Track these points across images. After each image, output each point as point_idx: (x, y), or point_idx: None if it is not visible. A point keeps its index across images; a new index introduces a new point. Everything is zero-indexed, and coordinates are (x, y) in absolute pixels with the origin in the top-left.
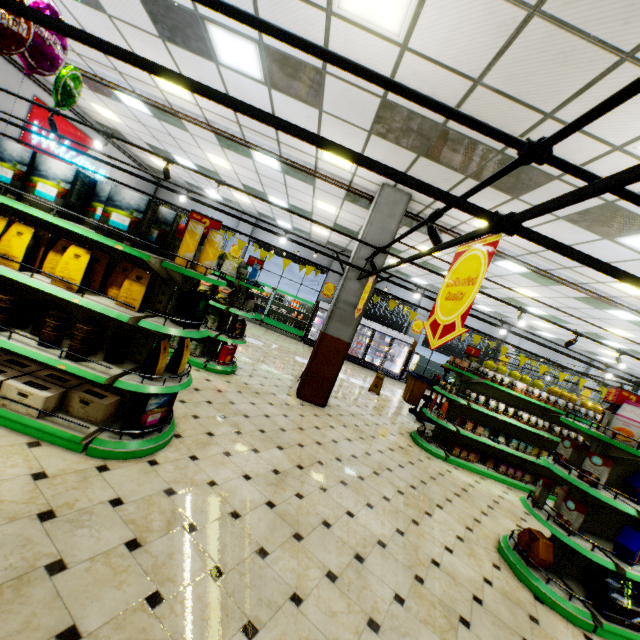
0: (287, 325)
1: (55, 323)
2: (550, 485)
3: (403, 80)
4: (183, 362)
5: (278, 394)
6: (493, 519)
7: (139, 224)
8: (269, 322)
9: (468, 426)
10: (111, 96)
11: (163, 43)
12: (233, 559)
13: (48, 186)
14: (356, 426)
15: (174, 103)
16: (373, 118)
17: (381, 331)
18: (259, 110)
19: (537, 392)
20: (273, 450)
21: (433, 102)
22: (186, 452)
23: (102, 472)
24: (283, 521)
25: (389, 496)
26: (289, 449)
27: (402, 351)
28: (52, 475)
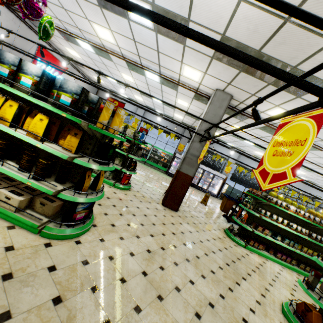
0: (158, 165)
1: (28, 158)
2: (320, 276)
3: (237, 22)
4: (99, 184)
5: (152, 202)
6: (276, 289)
7: (76, 102)
8: (149, 163)
9: (259, 229)
10: (75, 43)
11: (100, 9)
12: (119, 314)
13: (27, 79)
14: (194, 223)
15: (106, 45)
16: None
17: (208, 170)
18: (151, 11)
19: (302, 212)
20: (147, 237)
21: (284, 3)
22: (98, 236)
23: (47, 247)
24: (151, 286)
25: (214, 270)
26: (157, 236)
27: (219, 182)
28: (17, 248)
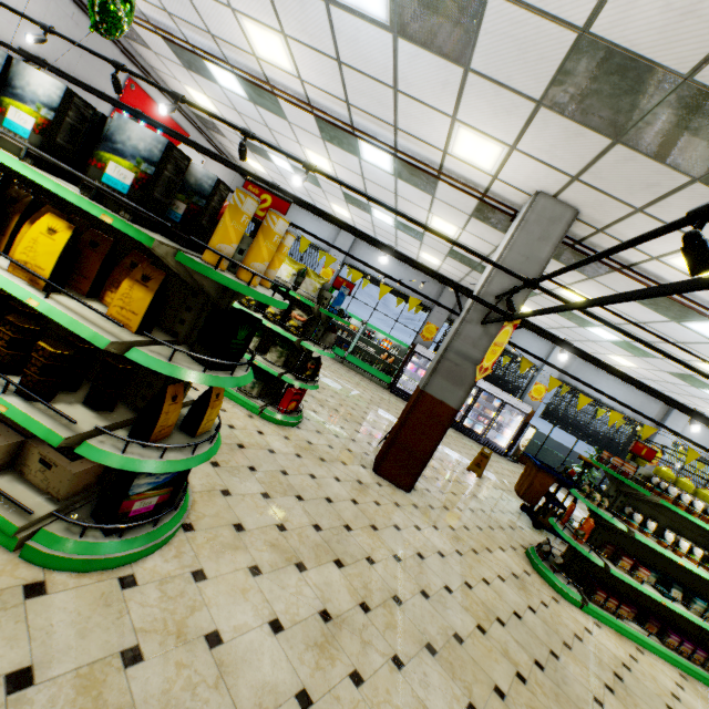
0: (373, 367)
1: (11, 335)
2: None
3: None
4: (208, 418)
5: (349, 464)
6: None
7: (147, 184)
8: (353, 361)
9: (623, 563)
10: (205, 74)
11: None
12: None
13: (23, 113)
14: (451, 529)
15: (272, 77)
16: (552, 75)
17: (489, 391)
18: None
19: None
20: (327, 567)
21: None
22: (190, 562)
23: (29, 598)
24: None
25: (503, 686)
26: (352, 567)
27: (513, 420)
28: None
